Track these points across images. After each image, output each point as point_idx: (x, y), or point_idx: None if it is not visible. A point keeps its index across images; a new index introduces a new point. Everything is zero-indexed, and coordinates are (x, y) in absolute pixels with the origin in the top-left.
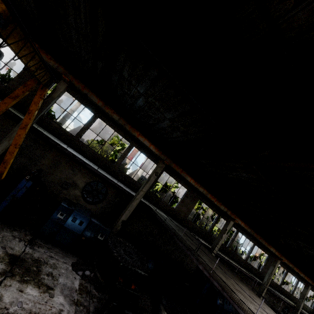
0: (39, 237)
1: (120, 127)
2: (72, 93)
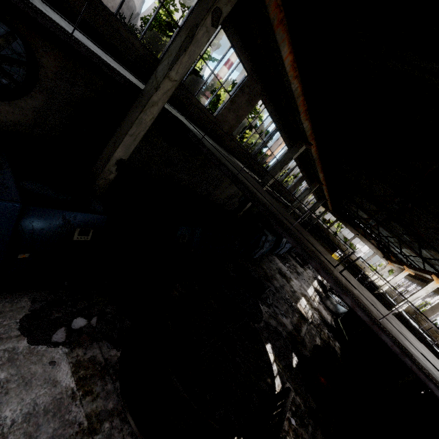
0: None
1: None
2: None
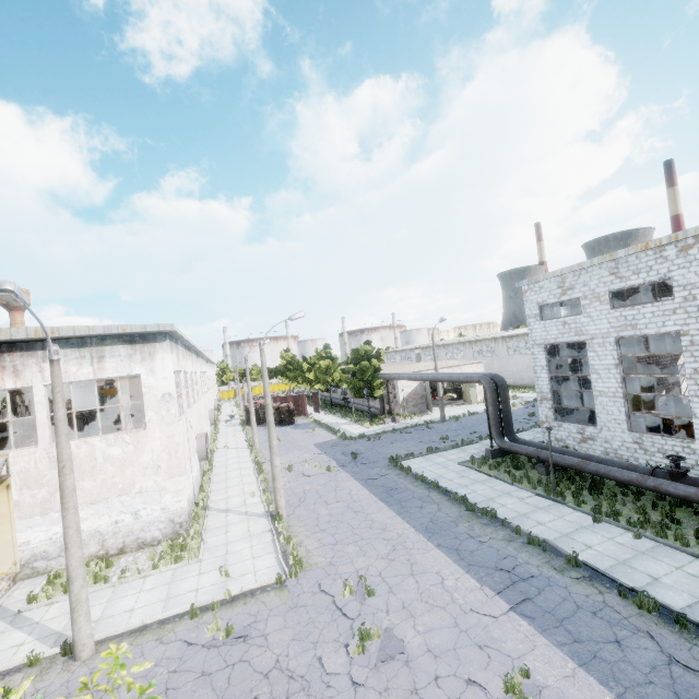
0: None
1: None
2: None
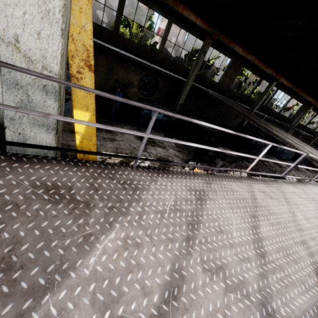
0: (139, 126)
1: (154, 0)
2: None
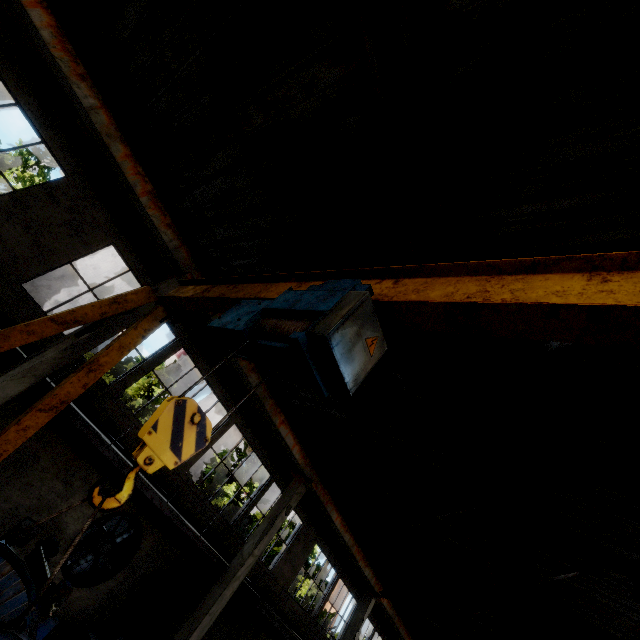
0: None
1: (222, 378)
2: (144, 280)
